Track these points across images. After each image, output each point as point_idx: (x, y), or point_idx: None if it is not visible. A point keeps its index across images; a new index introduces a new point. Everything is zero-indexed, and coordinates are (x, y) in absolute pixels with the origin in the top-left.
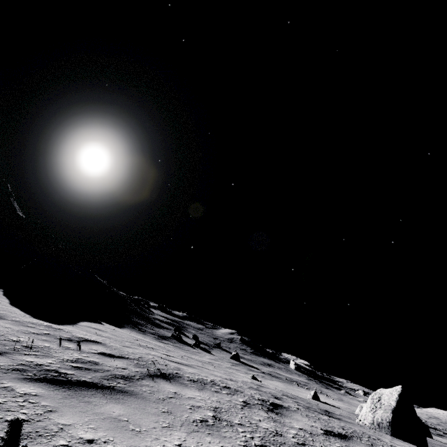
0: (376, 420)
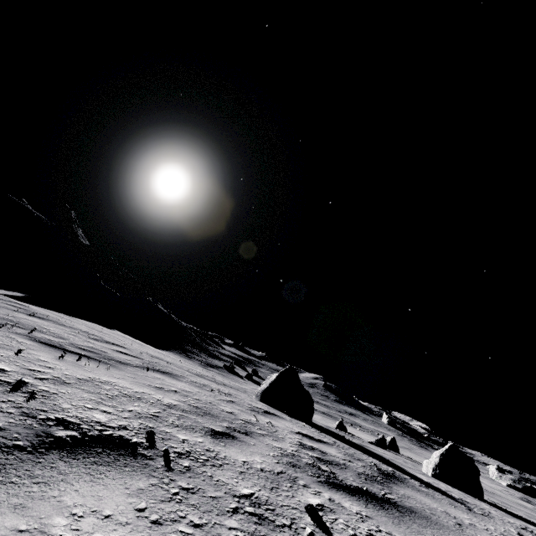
0: (257, 391)
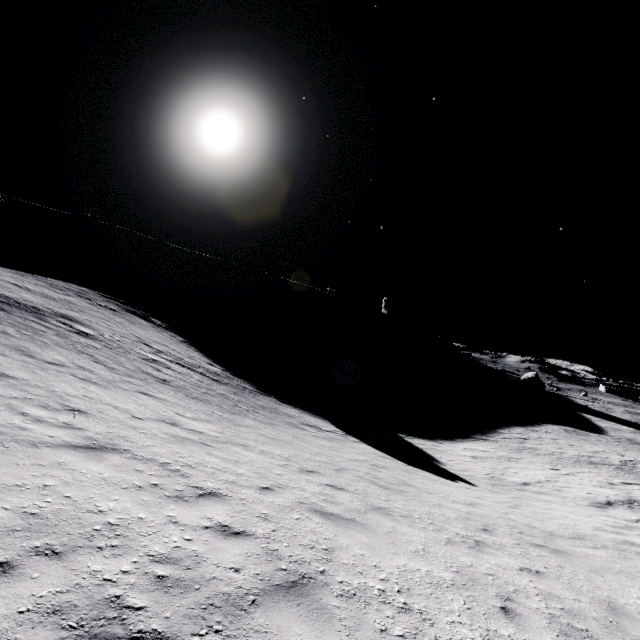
0: None
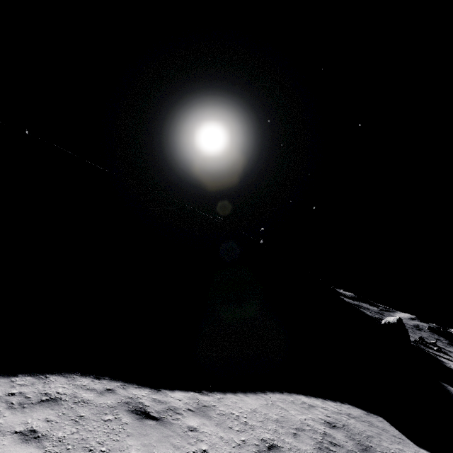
0: None
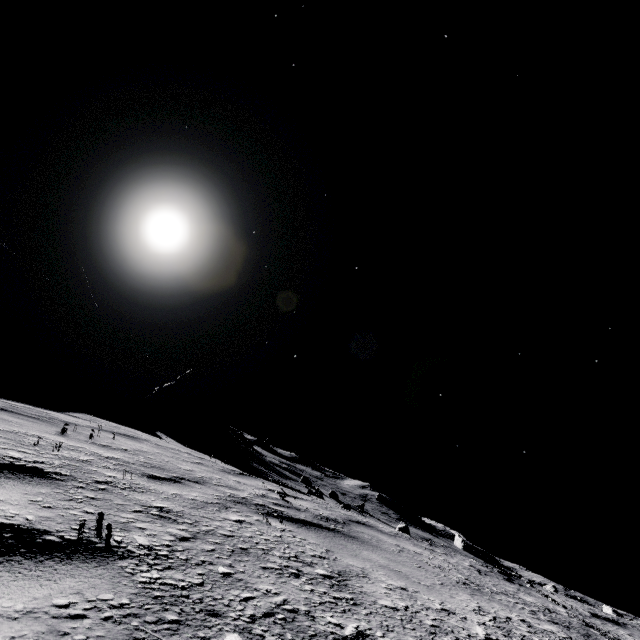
0: None
